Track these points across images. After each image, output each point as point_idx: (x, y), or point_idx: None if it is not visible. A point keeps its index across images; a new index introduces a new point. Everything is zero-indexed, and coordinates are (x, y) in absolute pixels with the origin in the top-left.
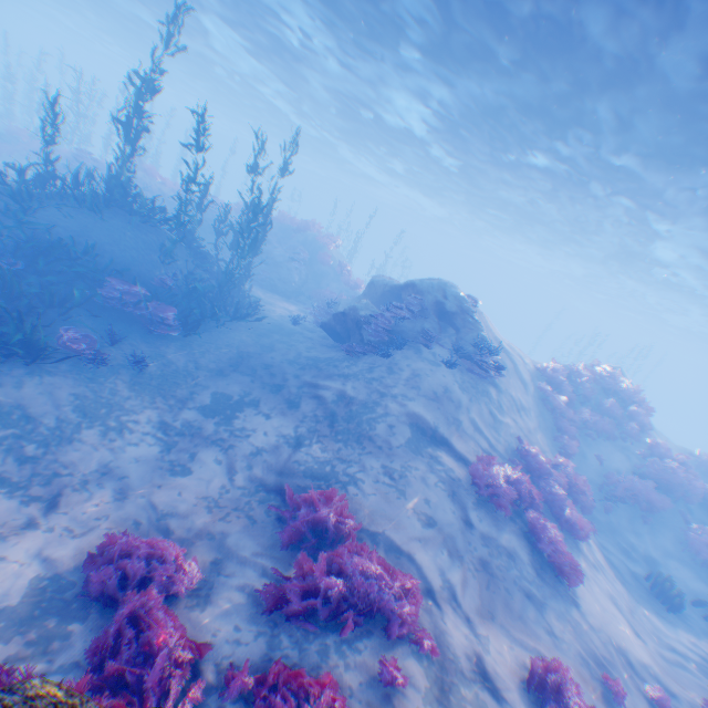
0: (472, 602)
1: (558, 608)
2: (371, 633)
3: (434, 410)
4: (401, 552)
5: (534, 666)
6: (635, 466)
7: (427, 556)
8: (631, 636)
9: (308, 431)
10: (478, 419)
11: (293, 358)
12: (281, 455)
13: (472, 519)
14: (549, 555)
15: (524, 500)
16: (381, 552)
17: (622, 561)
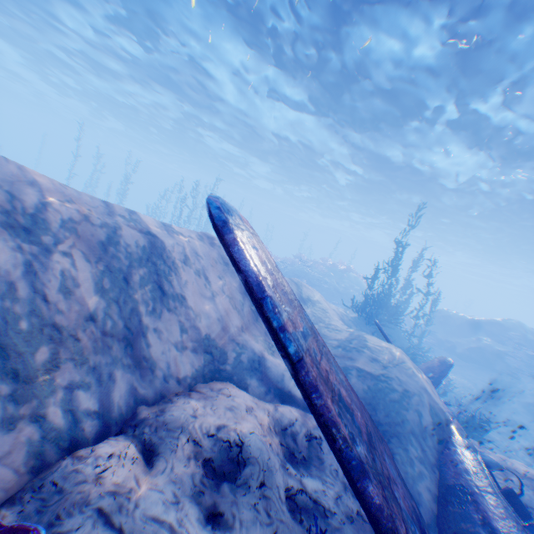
0: None
1: None
2: None
3: None
4: None
5: None
6: None
7: None
8: None
9: None
10: None
11: (487, 385)
12: None
13: None
14: None
15: None
16: None
17: None
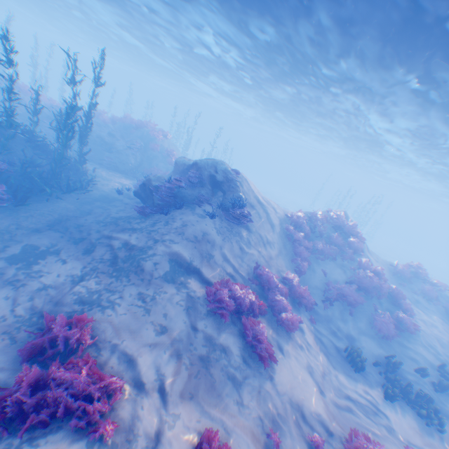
0: (179, 388)
1: (253, 384)
2: (60, 429)
3: (192, 250)
4: (130, 356)
5: (201, 436)
6: (347, 276)
7: (152, 358)
8: (314, 394)
9: (91, 271)
10: (229, 253)
11: (102, 218)
12: (63, 289)
13: (199, 326)
14: (255, 346)
15: (246, 308)
16: (112, 358)
17: (330, 339)
